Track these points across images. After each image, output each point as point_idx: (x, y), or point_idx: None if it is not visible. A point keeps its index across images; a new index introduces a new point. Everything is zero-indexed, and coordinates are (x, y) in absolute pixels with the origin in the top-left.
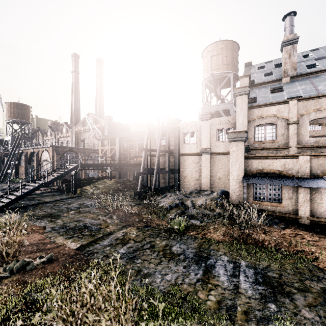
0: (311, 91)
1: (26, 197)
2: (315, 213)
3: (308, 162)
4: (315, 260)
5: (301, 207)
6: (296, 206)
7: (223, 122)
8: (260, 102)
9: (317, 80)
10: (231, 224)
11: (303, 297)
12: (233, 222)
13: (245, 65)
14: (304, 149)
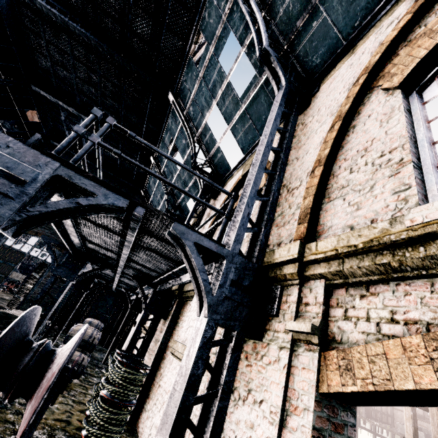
0: None
1: None
2: None
3: None
4: None
5: None
6: None
7: None
8: None
9: None
10: None
11: None
12: None
13: None
14: None
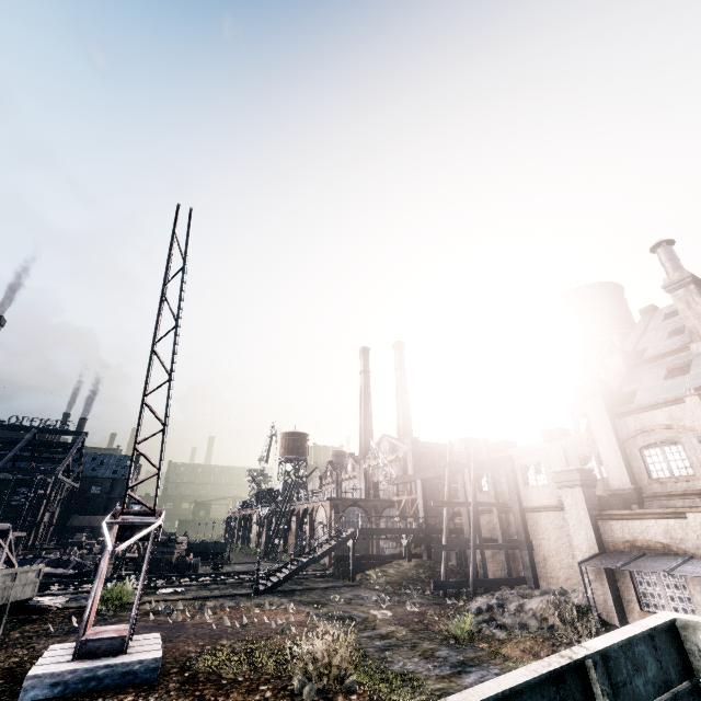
0: None
1: (294, 580)
2: None
3: None
4: None
5: None
6: None
7: (586, 442)
8: (638, 402)
9: None
10: (546, 639)
11: None
12: (556, 637)
13: (641, 314)
14: None
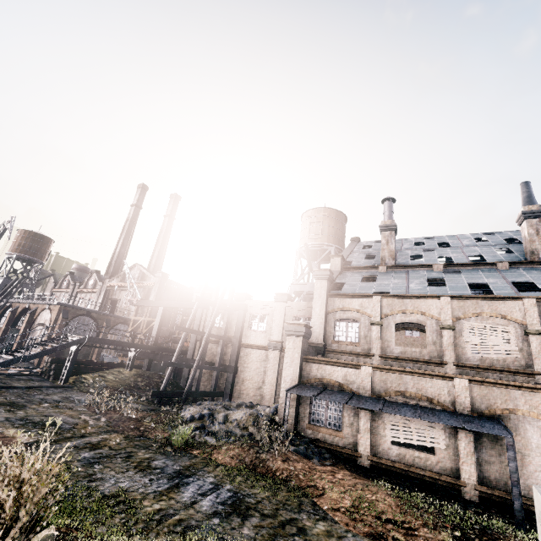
0: (401, 288)
1: None
2: (377, 451)
3: (371, 375)
4: (318, 496)
5: (362, 438)
6: (357, 437)
7: (302, 308)
8: (345, 291)
9: (413, 276)
10: (251, 446)
11: (260, 520)
12: (257, 444)
13: (352, 240)
14: (389, 360)
